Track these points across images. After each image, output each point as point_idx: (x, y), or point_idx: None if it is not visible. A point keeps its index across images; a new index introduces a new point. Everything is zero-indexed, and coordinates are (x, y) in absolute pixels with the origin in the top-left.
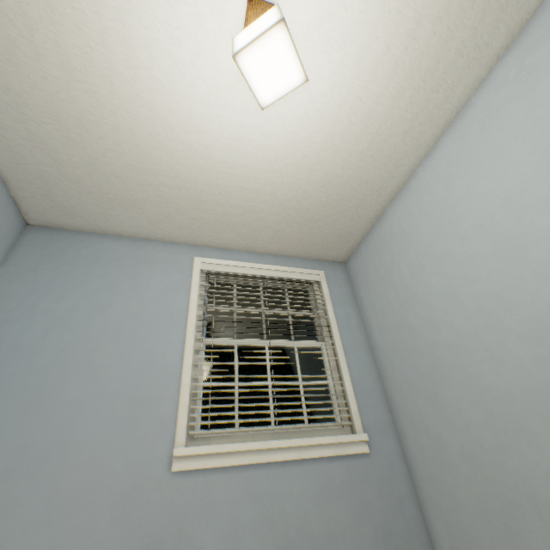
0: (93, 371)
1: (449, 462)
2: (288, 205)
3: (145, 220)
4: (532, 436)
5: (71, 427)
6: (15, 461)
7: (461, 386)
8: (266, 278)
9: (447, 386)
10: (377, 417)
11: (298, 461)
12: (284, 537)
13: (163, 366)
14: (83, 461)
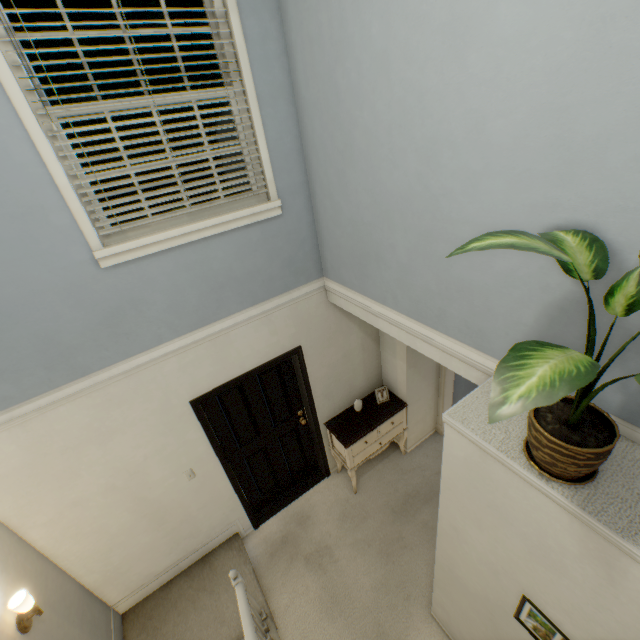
0: None
1: (341, 224)
2: None
3: None
4: (392, 225)
5: None
6: None
7: (363, 174)
8: None
9: (353, 169)
10: (293, 181)
11: (219, 235)
12: (216, 283)
13: (18, 169)
14: (5, 281)
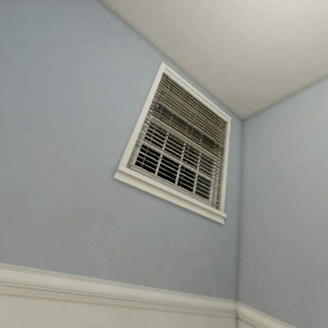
0: (78, 91)
1: (274, 245)
2: (244, 54)
3: (144, 11)
4: None
5: (54, 117)
6: (8, 116)
7: (308, 206)
8: (199, 102)
9: (295, 204)
10: (232, 209)
11: (186, 210)
12: (167, 244)
13: (124, 115)
14: (57, 142)
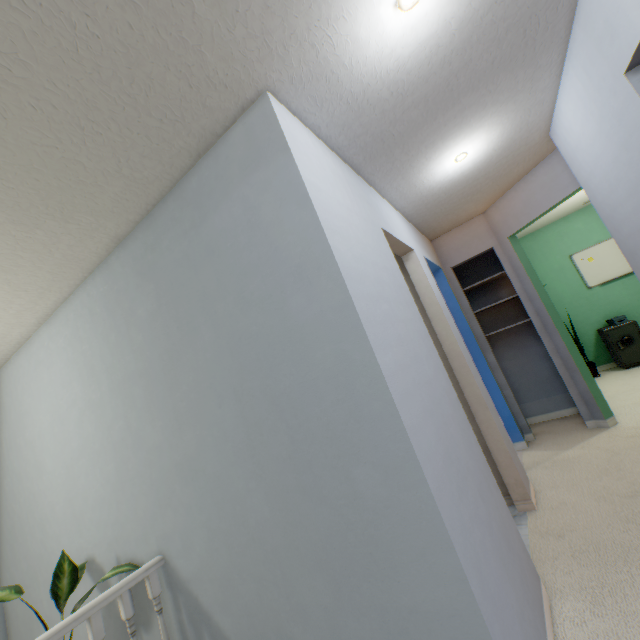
0: None
1: None
2: None
3: None
4: (39, 582)
5: None
6: None
7: (22, 545)
8: None
9: (18, 542)
10: None
11: None
12: None
13: None
14: None
